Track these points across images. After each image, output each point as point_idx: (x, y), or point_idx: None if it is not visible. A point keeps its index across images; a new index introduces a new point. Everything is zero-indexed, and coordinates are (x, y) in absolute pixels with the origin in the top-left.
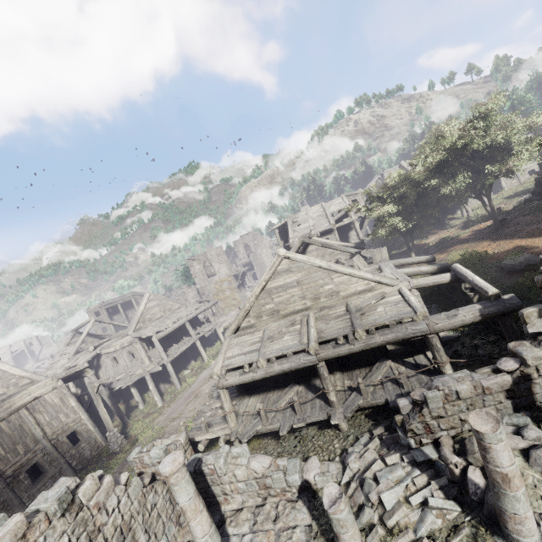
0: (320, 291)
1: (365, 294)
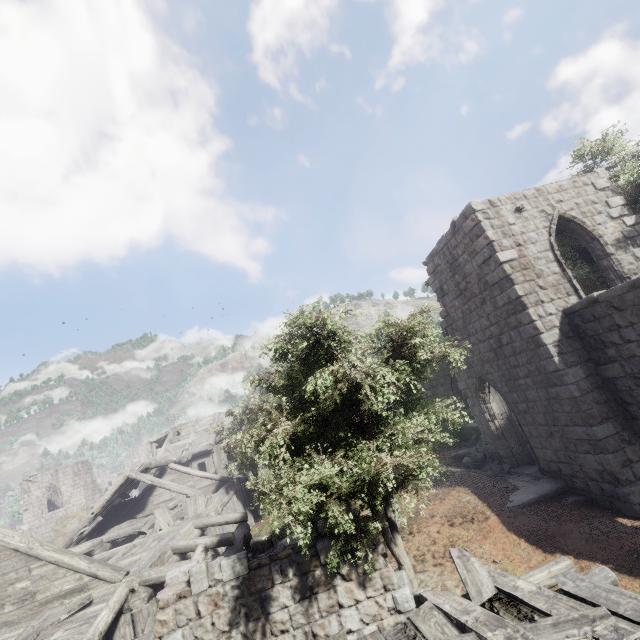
0: (8, 592)
1: (73, 596)
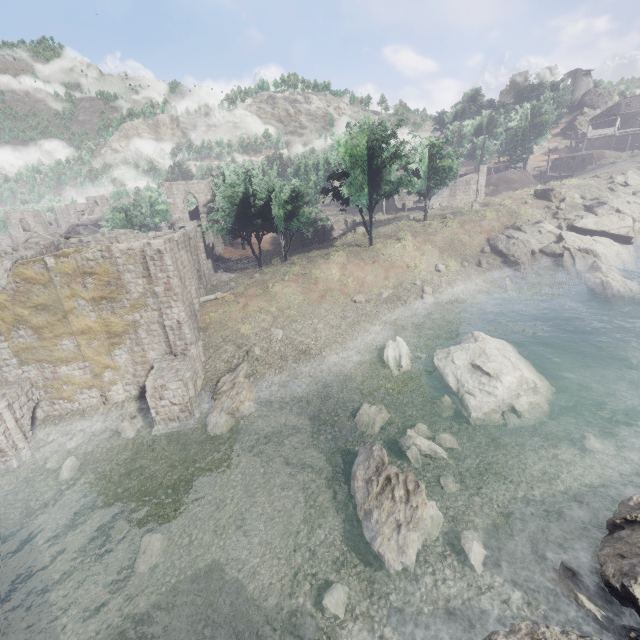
0: None
1: None
